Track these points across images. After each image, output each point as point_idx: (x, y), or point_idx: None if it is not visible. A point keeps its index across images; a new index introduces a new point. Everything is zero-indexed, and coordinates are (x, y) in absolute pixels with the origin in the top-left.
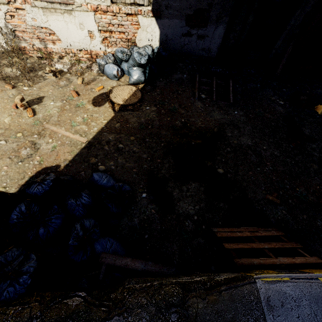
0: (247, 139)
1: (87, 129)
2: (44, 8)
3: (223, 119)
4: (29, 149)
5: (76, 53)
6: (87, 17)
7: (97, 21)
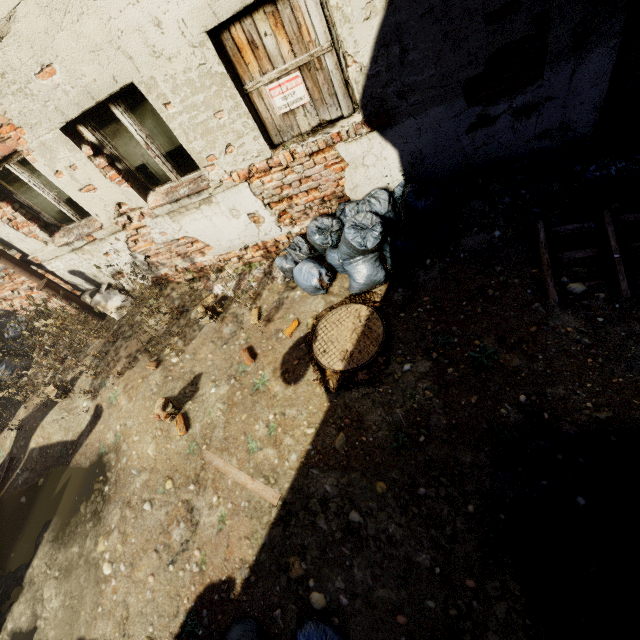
0: None
1: (277, 459)
2: (169, 212)
3: None
4: (184, 526)
5: (241, 254)
6: (238, 195)
7: (258, 193)
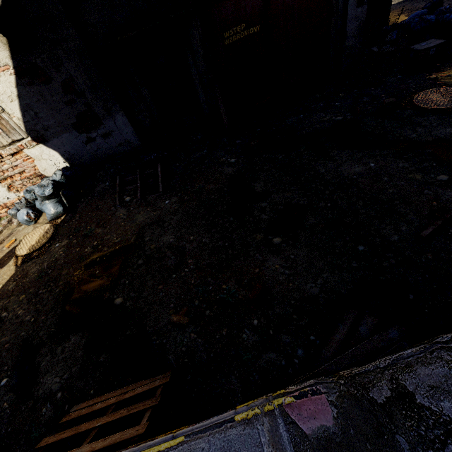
0: (170, 235)
1: None
2: None
3: (148, 219)
4: None
5: None
6: None
7: None
